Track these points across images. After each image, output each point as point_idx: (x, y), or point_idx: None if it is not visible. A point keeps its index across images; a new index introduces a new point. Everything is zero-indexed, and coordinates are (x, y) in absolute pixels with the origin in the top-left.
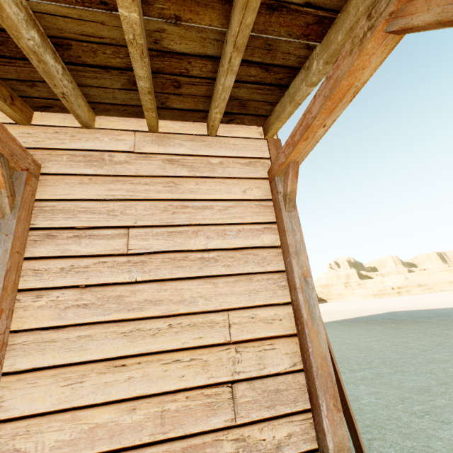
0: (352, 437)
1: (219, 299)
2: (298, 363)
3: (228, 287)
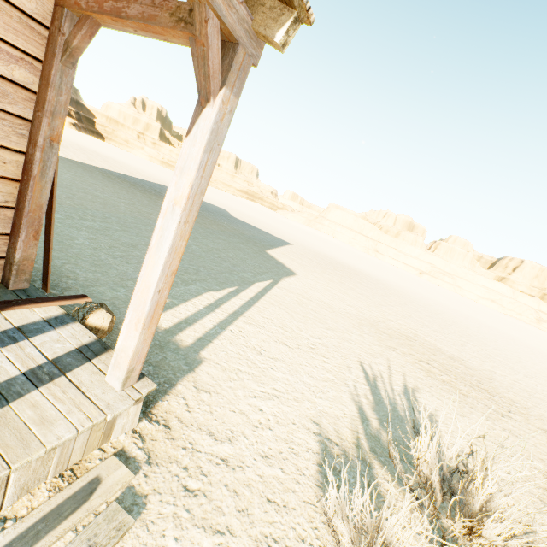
0: (45, 258)
1: None
2: (11, 202)
3: None
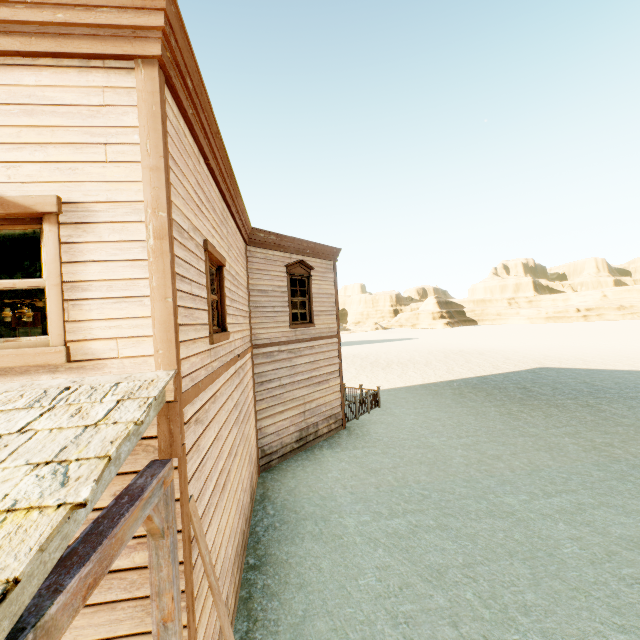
0: None
1: (74, 632)
2: None
3: (85, 618)
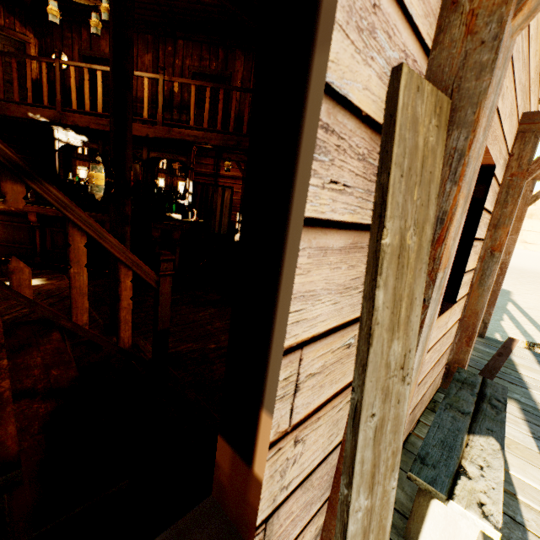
0: None
1: None
2: None
3: None
